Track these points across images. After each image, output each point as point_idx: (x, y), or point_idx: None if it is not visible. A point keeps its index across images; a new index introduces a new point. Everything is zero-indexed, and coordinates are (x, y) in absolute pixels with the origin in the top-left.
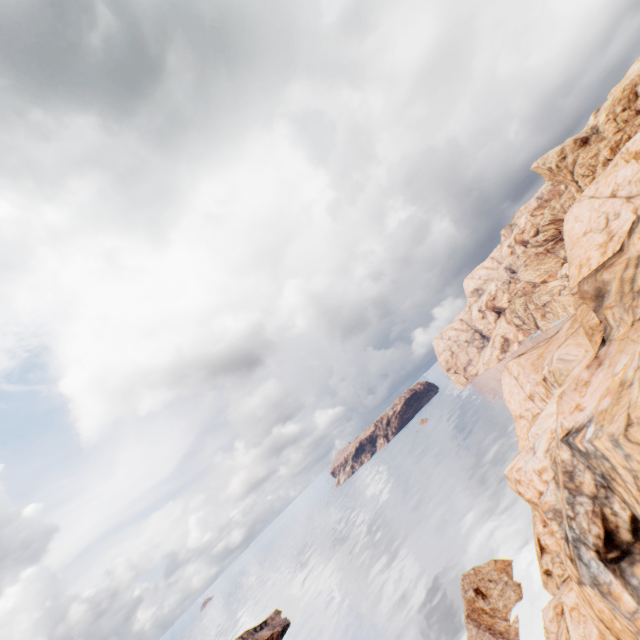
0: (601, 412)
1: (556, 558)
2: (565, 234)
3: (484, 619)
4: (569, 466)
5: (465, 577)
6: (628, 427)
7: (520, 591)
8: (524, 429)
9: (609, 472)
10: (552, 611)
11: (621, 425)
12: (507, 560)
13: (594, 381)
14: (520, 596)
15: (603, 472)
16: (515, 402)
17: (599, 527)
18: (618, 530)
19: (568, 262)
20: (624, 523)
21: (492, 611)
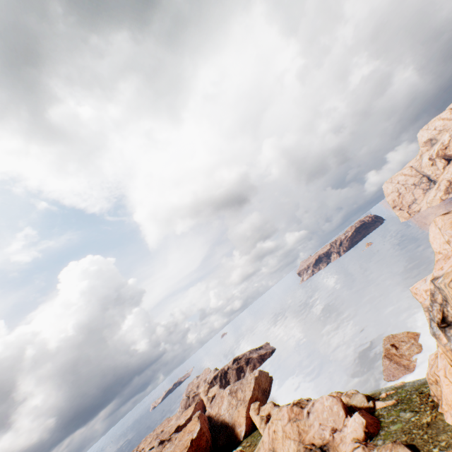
0: (446, 273)
1: None
2: None
3: (394, 358)
4: (432, 291)
5: (386, 338)
6: (450, 282)
7: (421, 348)
8: None
9: (445, 296)
10: (433, 356)
11: (448, 280)
12: (416, 333)
13: (451, 258)
14: (420, 351)
15: (444, 295)
16: (436, 244)
17: (440, 315)
18: (447, 317)
19: None
20: (450, 314)
21: (400, 355)
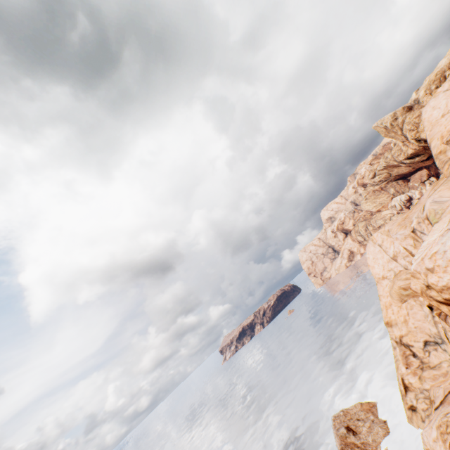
0: None
1: (420, 394)
2: (425, 120)
3: None
4: None
5: (336, 418)
6: None
7: (387, 427)
8: (386, 288)
9: None
10: (436, 431)
11: None
12: (371, 402)
13: None
14: (387, 431)
15: None
16: (379, 266)
17: None
18: None
19: (429, 140)
20: None
21: (363, 445)
